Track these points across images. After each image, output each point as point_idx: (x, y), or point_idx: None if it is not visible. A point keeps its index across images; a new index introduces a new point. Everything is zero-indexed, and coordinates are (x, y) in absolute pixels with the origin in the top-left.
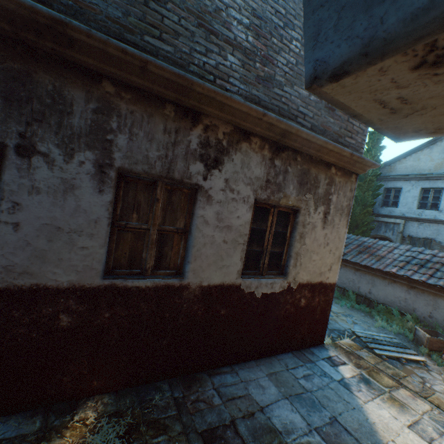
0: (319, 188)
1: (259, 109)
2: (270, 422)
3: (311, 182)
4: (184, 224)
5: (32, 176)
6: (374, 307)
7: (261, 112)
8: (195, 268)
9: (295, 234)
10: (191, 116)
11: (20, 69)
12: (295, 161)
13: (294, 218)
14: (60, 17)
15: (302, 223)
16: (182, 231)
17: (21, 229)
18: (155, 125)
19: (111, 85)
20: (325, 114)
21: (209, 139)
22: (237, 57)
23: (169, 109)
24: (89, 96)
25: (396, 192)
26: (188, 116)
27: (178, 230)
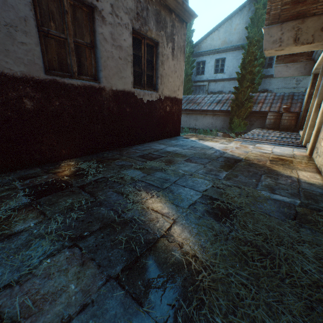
0: (167, 28)
1: None
2: (167, 151)
3: (162, 22)
4: (90, 40)
5: None
6: (198, 132)
7: None
8: (106, 76)
9: (159, 61)
10: None
11: None
12: (151, 1)
13: (156, 50)
14: None
15: (161, 53)
16: (90, 46)
17: None
18: None
19: None
20: None
21: None
22: None
23: None
24: None
25: (203, 64)
26: None
27: (87, 45)
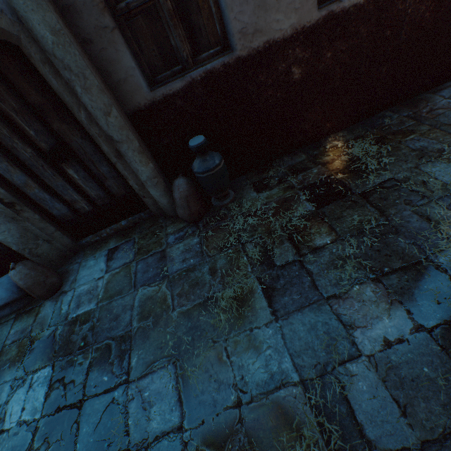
0: None
1: None
2: None
3: None
4: None
5: None
6: None
7: None
8: None
9: None
10: None
11: None
12: None
13: None
14: None
15: None
16: None
17: None
18: None
19: None
20: None
21: None
22: None
23: None
24: None
25: None
26: None
27: None
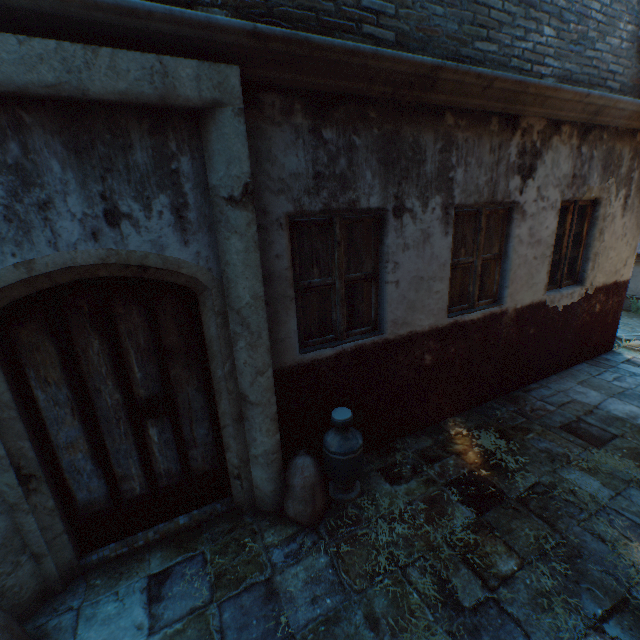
0: (621, 167)
1: (583, 92)
2: (612, 414)
3: (614, 162)
4: (497, 249)
5: (403, 234)
6: (632, 305)
7: (585, 93)
8: (511, 292)
9: (594, 232)
10: (510, 123)
11: (391, 129)
12: (600, 141)
13: (591, 213)
14: (438, 63)
15: (602, 216)
16: (497, 256)
17: (399, 286)
18: (482, 148)
19: (450, 116)
20: (635, 63)
21: (524, 146)
22: (552, 27)
23: (493, 124)
24: (436, 137)
25: None
26: (508, 124)
27: (494, 257)
